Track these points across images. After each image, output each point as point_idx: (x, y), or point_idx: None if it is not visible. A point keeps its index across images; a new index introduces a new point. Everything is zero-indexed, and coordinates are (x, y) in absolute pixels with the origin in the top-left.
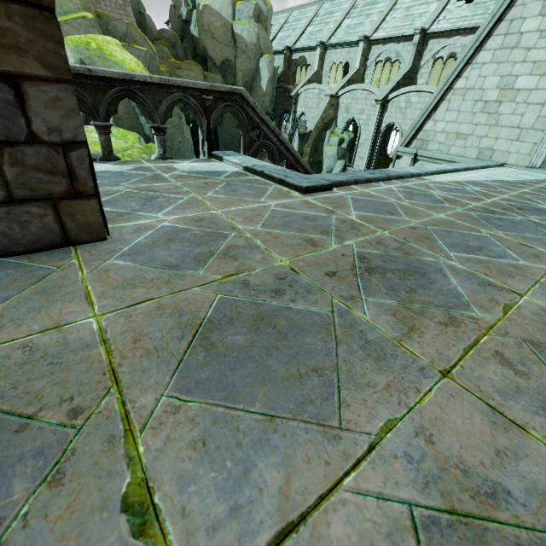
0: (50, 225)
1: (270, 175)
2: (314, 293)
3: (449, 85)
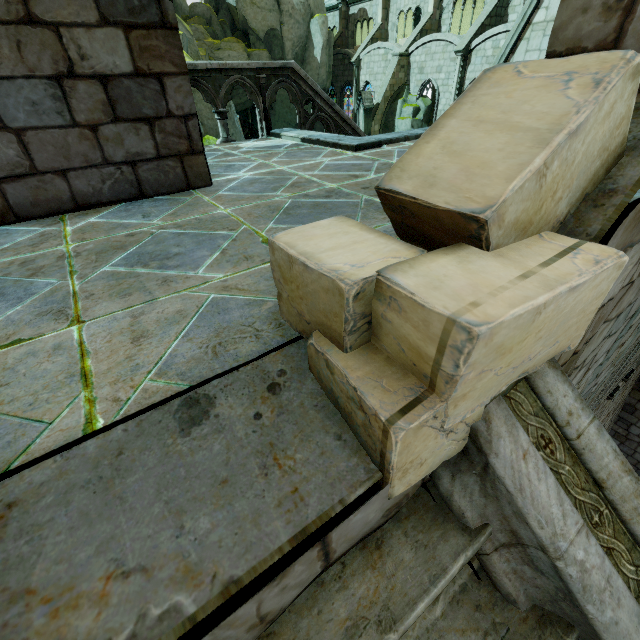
0: (179, 174)
1: (325, 141)
2: (351, 195)
3: (526, 21)
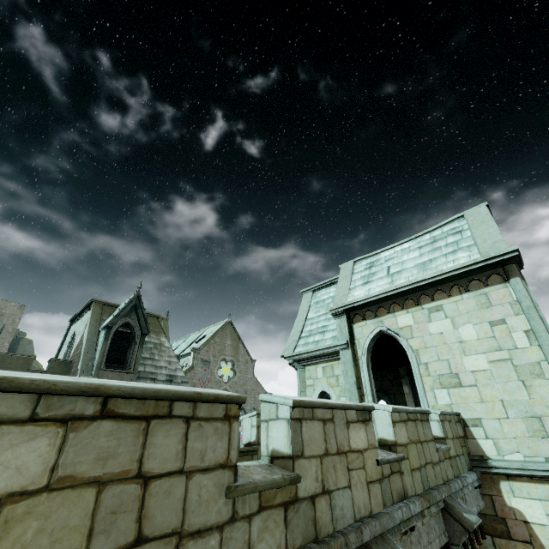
0: None
1: None
2: None
3: None
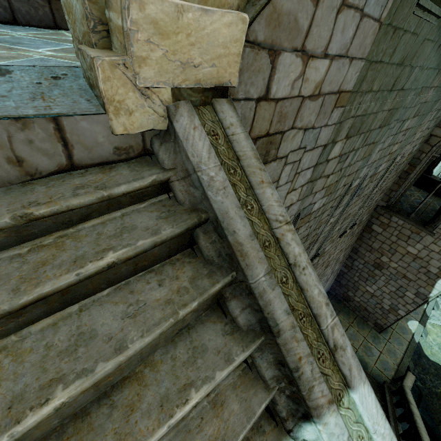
0: (48, 13)
1: None
2: None
3: None
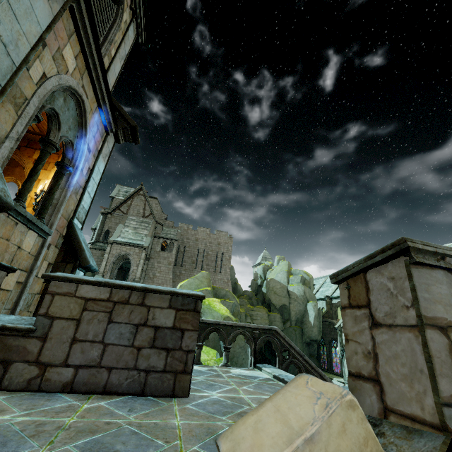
0: (170, 384)
1: (288, 381)
2: None
3: None
